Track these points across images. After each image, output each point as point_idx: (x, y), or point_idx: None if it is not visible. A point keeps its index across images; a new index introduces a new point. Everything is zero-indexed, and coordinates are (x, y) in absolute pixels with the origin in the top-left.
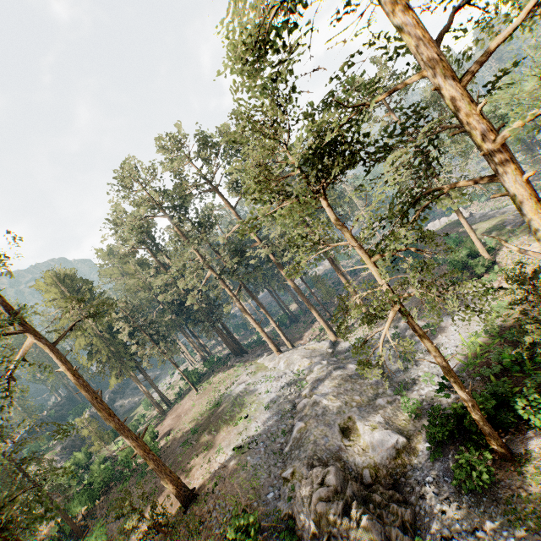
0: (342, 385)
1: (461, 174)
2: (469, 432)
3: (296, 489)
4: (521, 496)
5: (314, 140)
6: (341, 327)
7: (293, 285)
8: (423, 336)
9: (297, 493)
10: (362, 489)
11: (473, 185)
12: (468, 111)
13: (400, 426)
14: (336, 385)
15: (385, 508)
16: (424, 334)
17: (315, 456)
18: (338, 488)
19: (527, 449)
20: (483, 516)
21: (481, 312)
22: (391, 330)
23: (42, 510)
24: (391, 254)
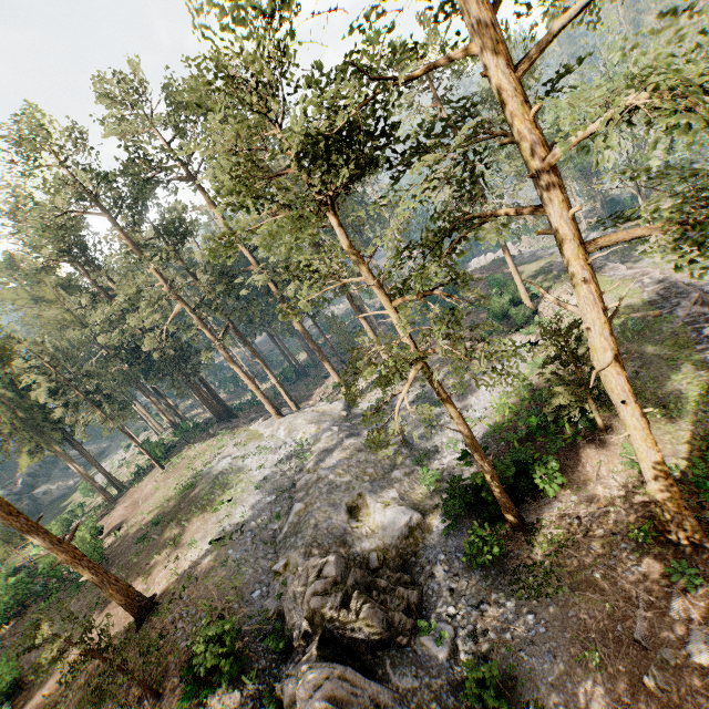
0: (355, 456)
1: (512, 200)
2: (487, 503)
3: (288, 584)
4: (527, 566)
5: (324, 124)
6: (351, 389)
7: (301, 328)
8: (447, 399)
9: (288, 588)
10: (366, 576)
11: (524, 216)
12: (520, 115)
13: (416, 501)
14: (347, 456)
15: (390, 593)
16: (448, 397)
17: (315, 542)
18: (338, 578)
19: (540, 517)
20: (490, 590)
21: (509, 374)
22: (418, 389)
23: None
24: (417, 297)
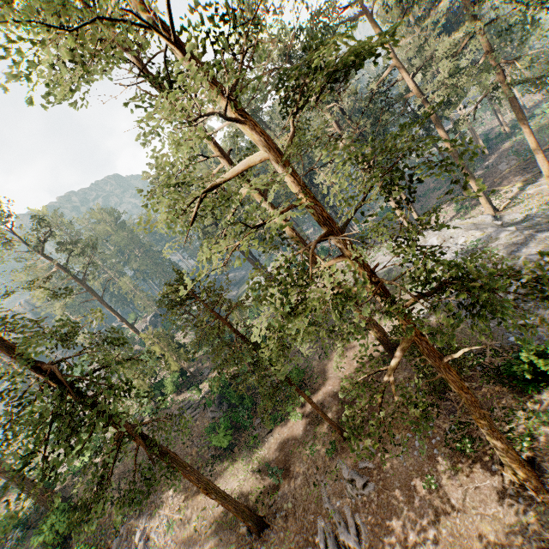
0: None
1: None
2: None
3: None
4: None
5: None
6: None
7: (452, 148)
8: None
9: None
10: None
11: None
12: None
13: None
14: (547, 246)
15: None
16: None
17: None
18: None
19: None
20: None
21: None
22: None
23: (208, 364)
24: None
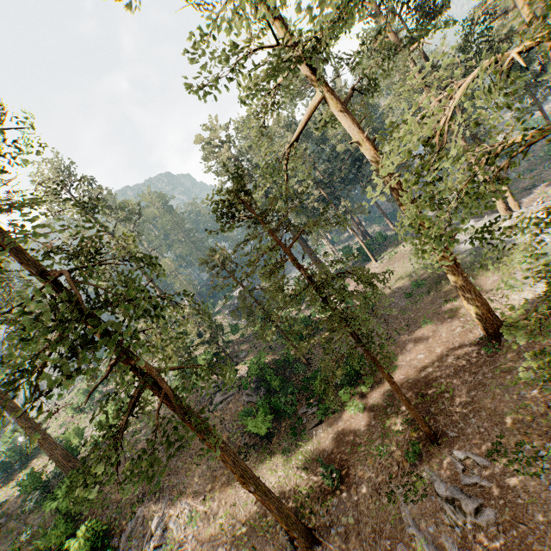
0: None
1: None
2: None
3: None
4: None
5: None
6: None
7: None
8: None
9: None
10: None
11: None
12: None
13: None
14: None
15: None
16: None
17: None
18: None
19: None
20: None
21: None
22: None
23: (245, 347)
24: None
